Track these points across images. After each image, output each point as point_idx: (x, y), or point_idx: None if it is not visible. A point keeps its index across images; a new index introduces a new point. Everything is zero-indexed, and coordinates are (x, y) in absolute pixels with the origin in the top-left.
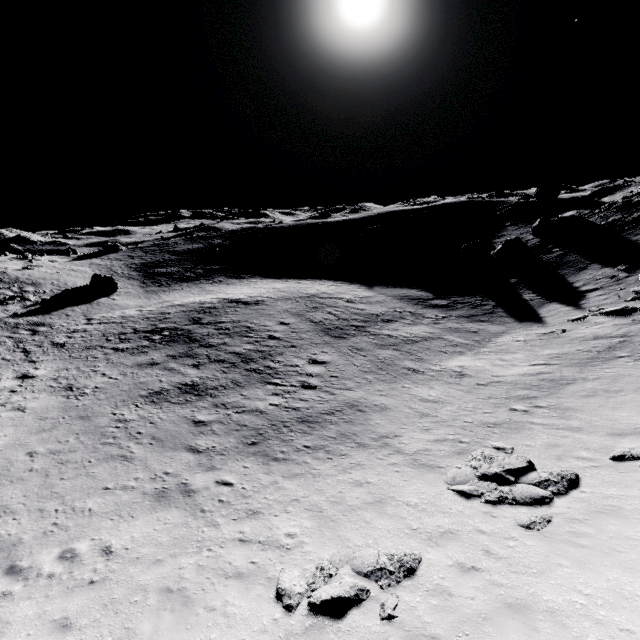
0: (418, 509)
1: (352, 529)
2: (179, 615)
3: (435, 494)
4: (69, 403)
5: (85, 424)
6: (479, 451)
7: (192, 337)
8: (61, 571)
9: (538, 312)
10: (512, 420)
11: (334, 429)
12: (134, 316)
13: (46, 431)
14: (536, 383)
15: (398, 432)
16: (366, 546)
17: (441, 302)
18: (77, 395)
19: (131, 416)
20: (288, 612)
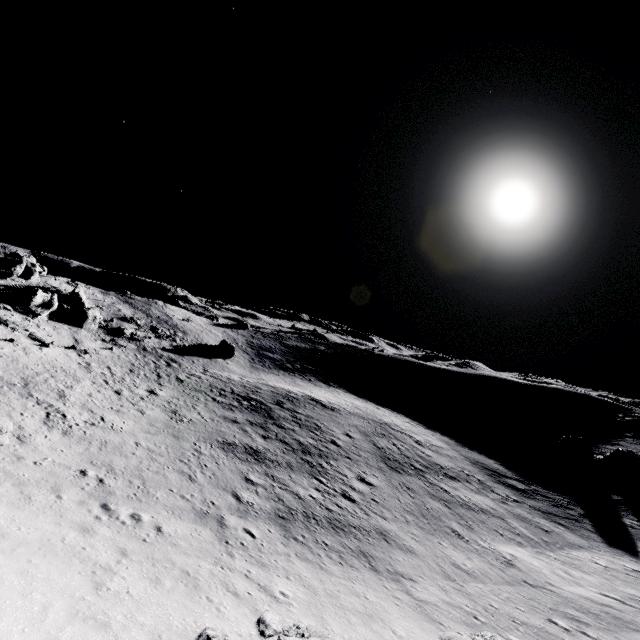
0: (401, 639)
1: (335, 619)
2: (189, 590)
3: (424, 639)
4: (171, 422)
5: (175, 441)
6: (490, 633)
7: (271, 414)
8: (130, 523)
9: (637, 544)
10: (545, 629)
11: (355, 543)
12: (236, 381)
13: (151, 434)
14: (595, 611)
15: (415, 577)
16: (341, 636)
17: (518, 484)
18: (177, 419)
19: (205, 451)
20: (261, 635)
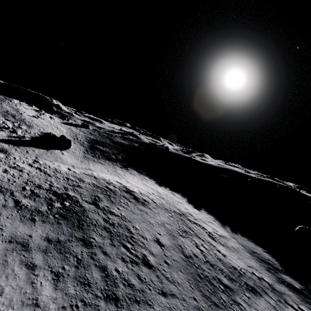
0: None
1: None
2: None
3: None
4: None
5: None
6: None
7: (82, 220)
8: None
9: None
10: None
11: None
12: (62, 172)
13: None
14: None
15: None
16: None
17: (294, 282)
18: None
19: None
20: None
